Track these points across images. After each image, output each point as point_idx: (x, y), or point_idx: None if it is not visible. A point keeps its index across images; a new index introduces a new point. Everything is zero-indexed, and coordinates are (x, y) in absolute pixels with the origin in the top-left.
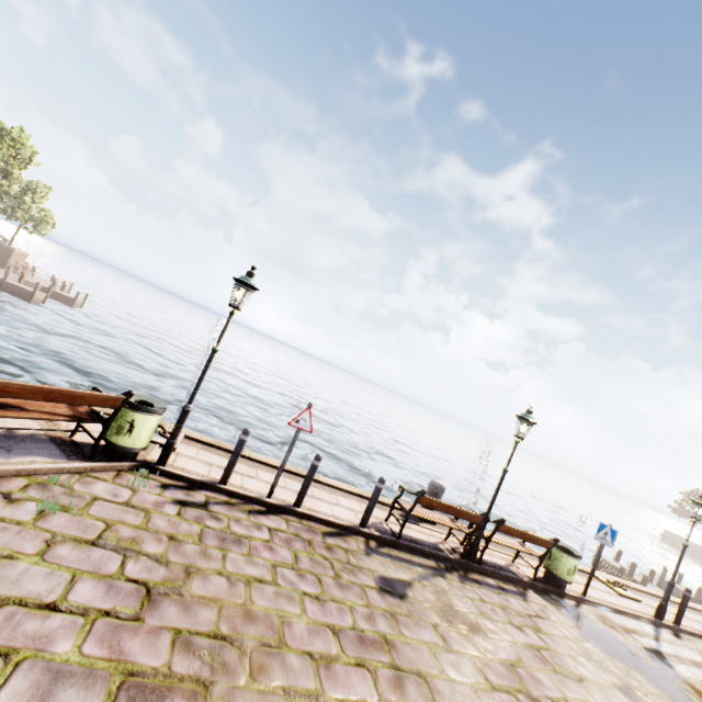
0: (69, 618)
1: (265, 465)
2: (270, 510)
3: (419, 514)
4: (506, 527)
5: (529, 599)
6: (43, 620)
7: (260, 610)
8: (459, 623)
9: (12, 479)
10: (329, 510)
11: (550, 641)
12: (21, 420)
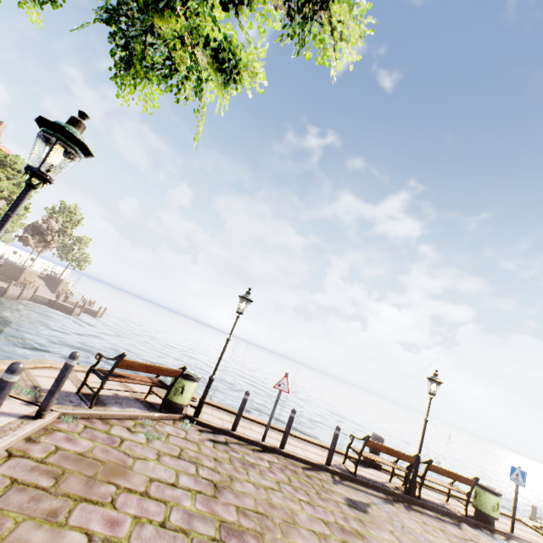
0: (183, 491)
1: (254, 422)
2: (265, 450)
3: (367, 456)
4: (434, 466)
5: (463, 528)
6: (172, 490)
7: (277, 504)
8: (408, 533)
9: (127, 421)
10: (303, 453)
11: None
12: (118, 388)
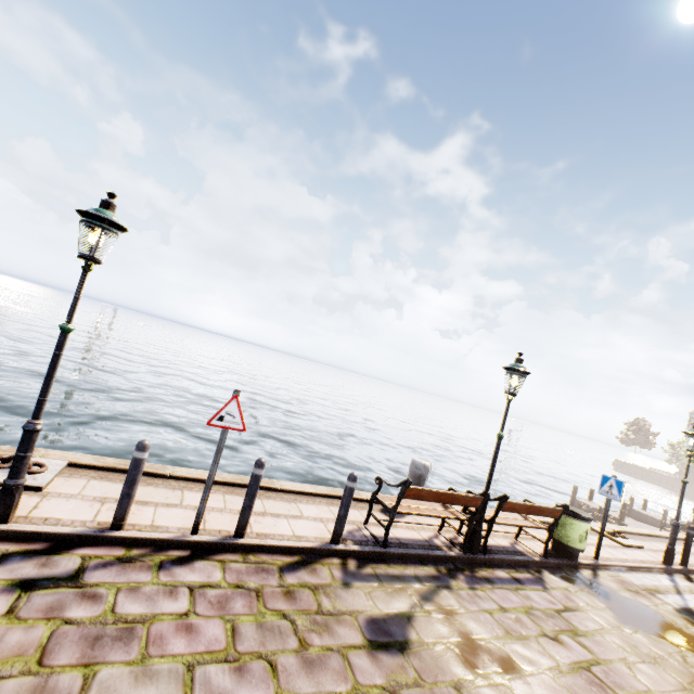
0: None
1: (197, 482)
2: (197, 553)
3: (406, 510)
4: (509, 503)
5: (548, 585)
6: None
7: None
8: (486, 665)
9: None
10: (288, 529)
11: (593, 645)
12: None
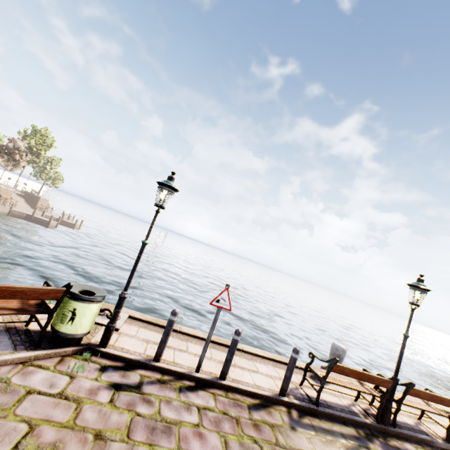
0: None
1: (194, 337)
2: (198, 385)
3: (332, 381)
4: (415, 390)
5: None
6: None
7: None
8: None
9: None
10: (250, 379)
11: None
12: None
